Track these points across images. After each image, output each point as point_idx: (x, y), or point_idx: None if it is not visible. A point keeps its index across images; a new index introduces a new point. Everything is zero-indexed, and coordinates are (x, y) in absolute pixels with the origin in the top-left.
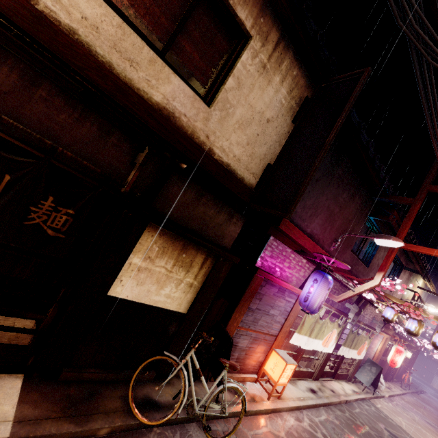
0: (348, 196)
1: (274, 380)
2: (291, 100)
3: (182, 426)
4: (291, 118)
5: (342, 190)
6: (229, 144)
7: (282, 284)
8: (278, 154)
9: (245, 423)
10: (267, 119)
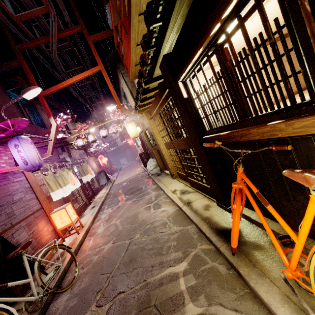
0: None
1: (69, 224)
2: None
3: None
4: None
5: None
6: None
7: None
8: None
9: (80, 255)
10: None
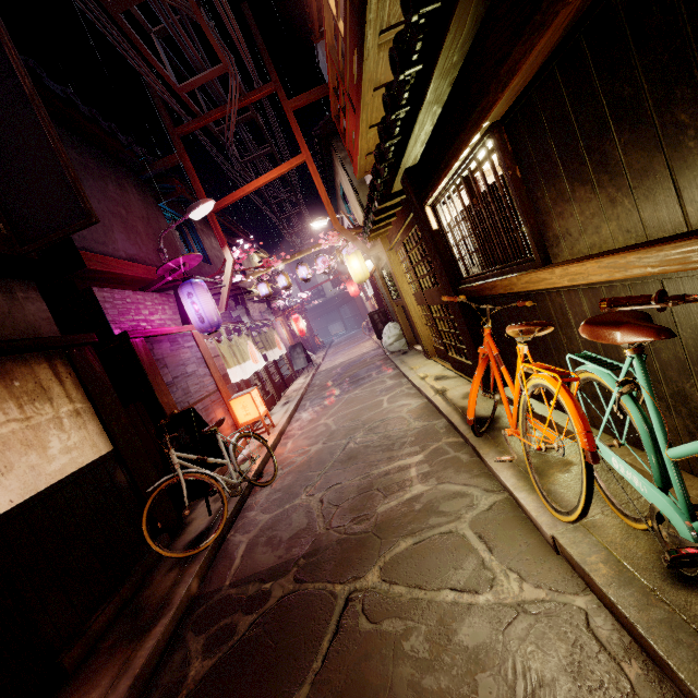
0: (117, 187)
1: (257, 417)
2: None
3: (243, 511)
4: None
5: (102, 181)
6: None
7: (167, 331)
8: None
9: (276, 458)
10: None
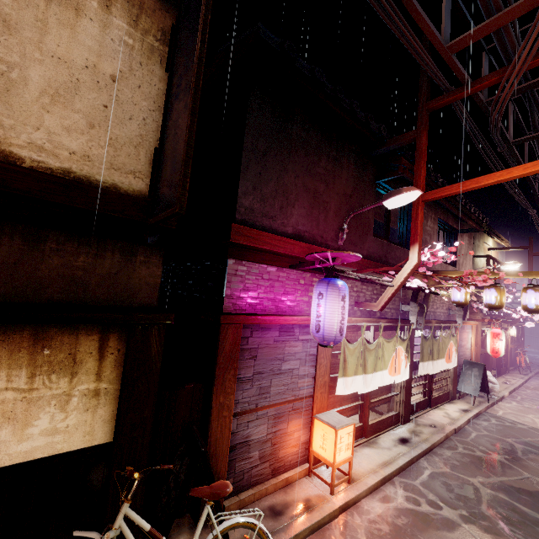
0: (330, 163)
1: (328, 462)
2: (146, 37)
3: None
4: (161, 66)
5: (316, 157)
6: (48, 135)
7: (280, 321)
8: (161, 126)
9: None
10: (110, 76)
